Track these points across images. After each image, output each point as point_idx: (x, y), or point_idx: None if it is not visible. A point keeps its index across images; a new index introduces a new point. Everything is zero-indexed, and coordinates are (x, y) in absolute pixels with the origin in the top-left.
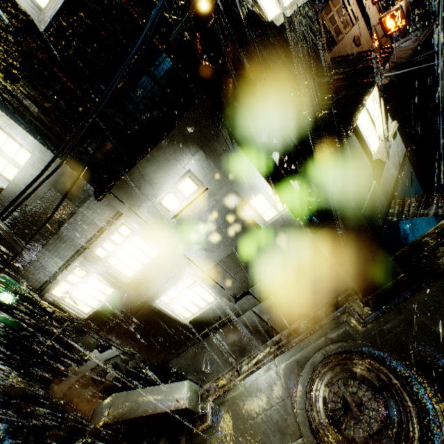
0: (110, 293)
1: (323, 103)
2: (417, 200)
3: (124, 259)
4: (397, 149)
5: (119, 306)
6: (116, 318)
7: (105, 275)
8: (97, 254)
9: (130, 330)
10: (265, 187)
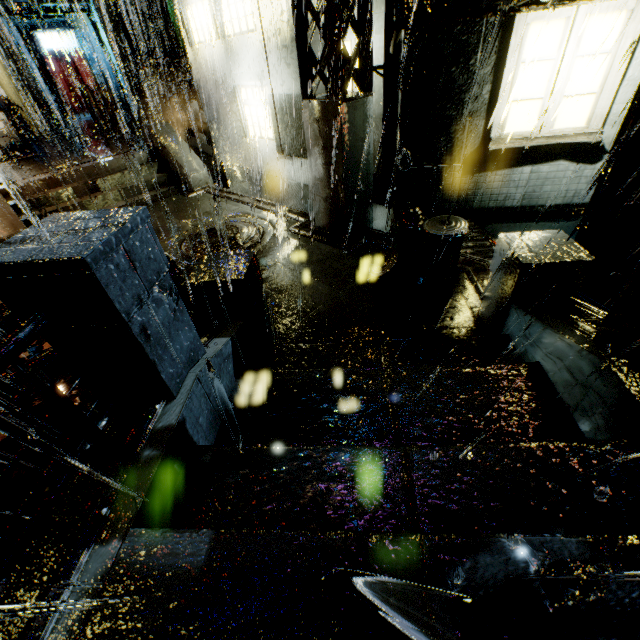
0: (213, 39)
1: None
2: (471, 232)
3: (231, 5)
4: (568, 182)
5: (213, 61)
6: (209, 72)
7: (213, 8)
8: None
9: (213, 98)
10: (351, 36)
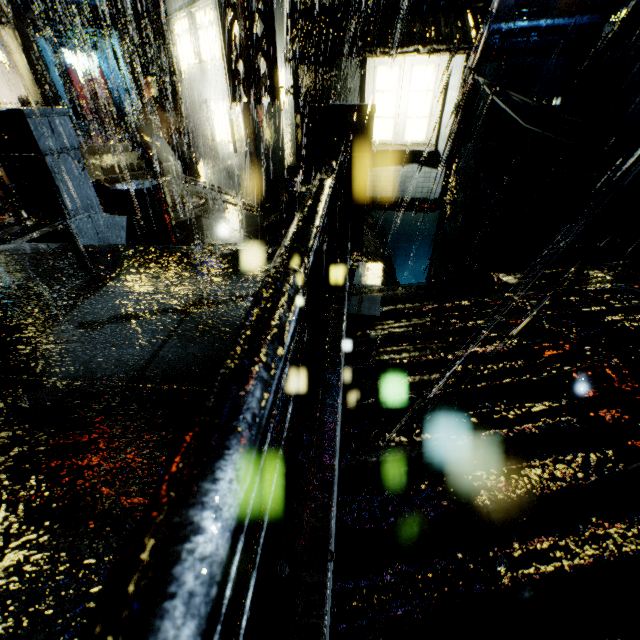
0: (194, 63)
1: (354, 31)
2: None
3: (206, 40)
4: (422, 181)
5: (193, 80)
6: (190, 88)
7: (194, 41)
8: (197, 18)
9: (193, 109)
10: None
